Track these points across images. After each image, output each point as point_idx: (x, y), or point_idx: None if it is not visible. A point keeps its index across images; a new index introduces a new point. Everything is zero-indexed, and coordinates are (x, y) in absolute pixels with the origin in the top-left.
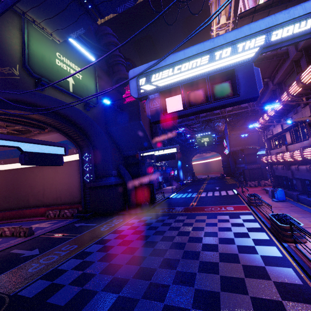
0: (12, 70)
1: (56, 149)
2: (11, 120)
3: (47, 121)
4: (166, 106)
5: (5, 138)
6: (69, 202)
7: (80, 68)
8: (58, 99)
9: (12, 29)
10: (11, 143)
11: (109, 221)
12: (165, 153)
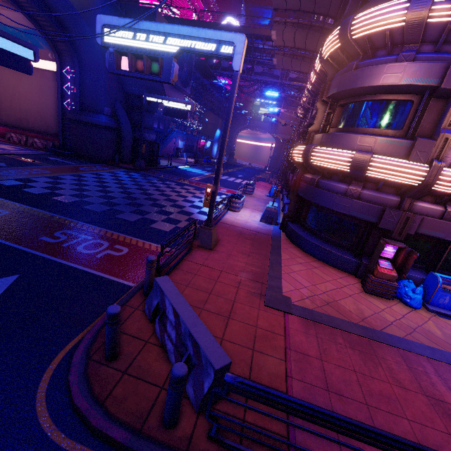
0: None
1: (22, 49)
2: None
3: None
4: (121, 63)
5: None
6: (41, 131)
7: None
8: None
9: None
10: None
11: (92, 166)
12: (177, 107)
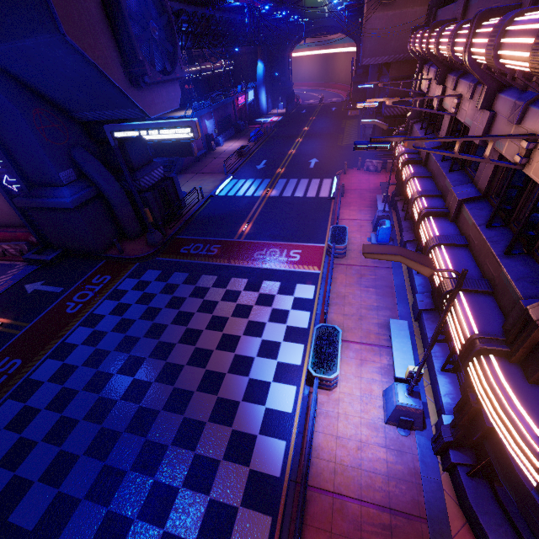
0: None
1: None
2: None
3: None
4: None
5: None
6: (6, 223)
7: None
8: None
9: None
10: None
11: (86, 282)
12: (168, 138)
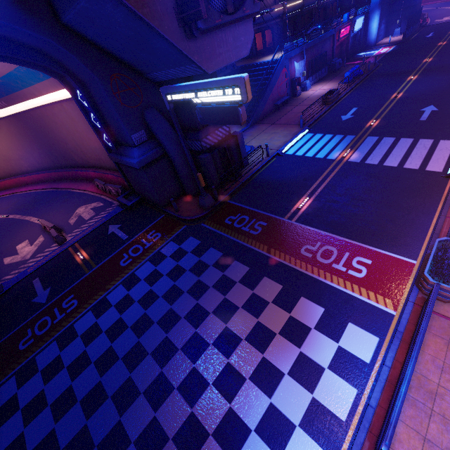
0: None
1: None
2: None
3: None
4: None
5: None
6: (114, 168)
7: None
8: None
9: None
10: None
11: (143, 235)
12: (215, 101)
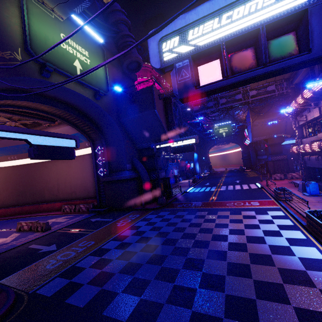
0: (14, 55)
1: (66, 141)
2: (19, 112)
3: (56, 113)
4: (198, 76)
5: (11, 130)
6: (84, 197)
7: (88, 51)
8: (65, 87)
9: (10, 7)
10: (18, 135)
11: (125, 217)
12: (182, 144)
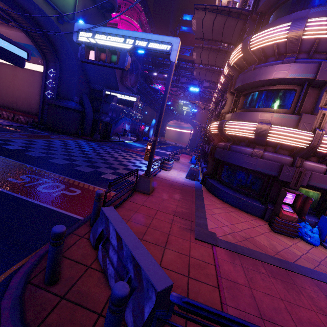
0: None
1: (19, 51)
2: None
3: (12, 14)
4: (89, 54)
5: None
6: (26, 111)
7: None
8: None
9: None
10: None
11: (60, 136)
12: (126, 99)
